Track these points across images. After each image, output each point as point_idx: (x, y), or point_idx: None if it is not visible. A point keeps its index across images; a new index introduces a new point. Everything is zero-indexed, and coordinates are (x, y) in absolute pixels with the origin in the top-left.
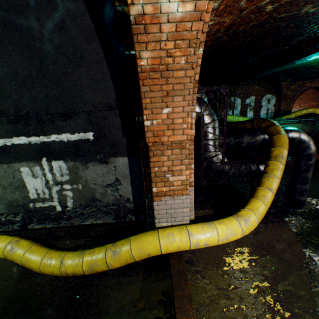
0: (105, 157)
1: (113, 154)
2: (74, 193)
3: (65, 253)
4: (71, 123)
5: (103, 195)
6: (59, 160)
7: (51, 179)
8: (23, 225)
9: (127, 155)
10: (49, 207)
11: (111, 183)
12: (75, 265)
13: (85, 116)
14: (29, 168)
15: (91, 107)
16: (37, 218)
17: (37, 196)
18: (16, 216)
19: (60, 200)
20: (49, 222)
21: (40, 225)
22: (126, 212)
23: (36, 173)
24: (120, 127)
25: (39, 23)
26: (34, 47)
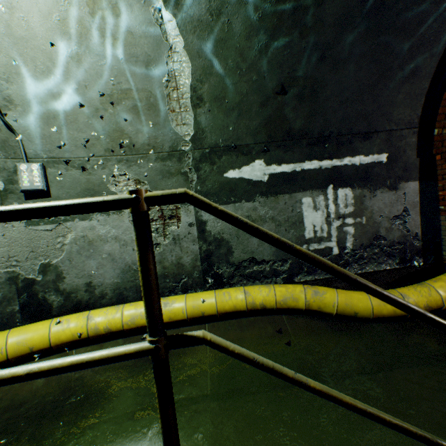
0: (394, 182)
1: (404, 178)
2: (355, 229)
3: (392, 289)
4: (367, 144)
5: (388, 230)
6: (345, 188)
7: (333, 211)
8: (288, 277)
9: (418, 179)
10: (323, 249)
11: (397, 215)
12: (427, 295)
13: (383, 136)
14: (311, 198)
15: (392, 126)
16: (307, 266)
17: (313, 234)
18: (282, 264)
19: (338, 239)
20: (320, 271)
21: (308, 276)
22: (412, 253)
23: (318, 204)
24: (415, 147)
25: (408, 40)
26: (384, 62)
